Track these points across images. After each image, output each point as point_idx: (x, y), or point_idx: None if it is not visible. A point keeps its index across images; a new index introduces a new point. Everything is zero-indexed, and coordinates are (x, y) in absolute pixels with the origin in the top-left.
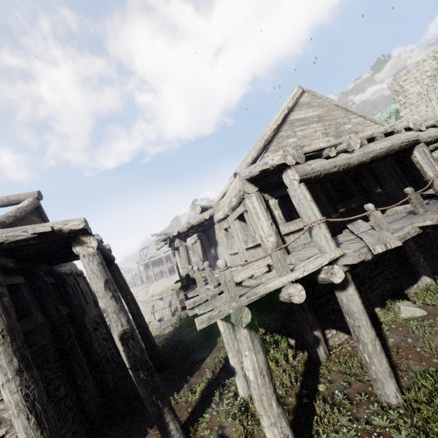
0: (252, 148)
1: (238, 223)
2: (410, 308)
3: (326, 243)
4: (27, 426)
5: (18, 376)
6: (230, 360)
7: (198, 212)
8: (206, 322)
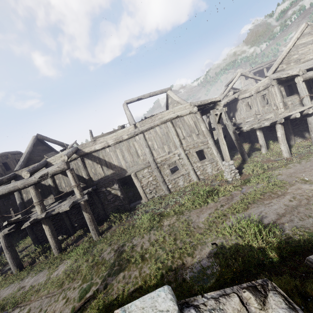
0: (275, 63)
1: (260, 98)
2: None
3: (308, 102)
4: (215, 149)
5: (211, 138)
6: (260, 143)
7: (231, 94)
8: (272, 121)
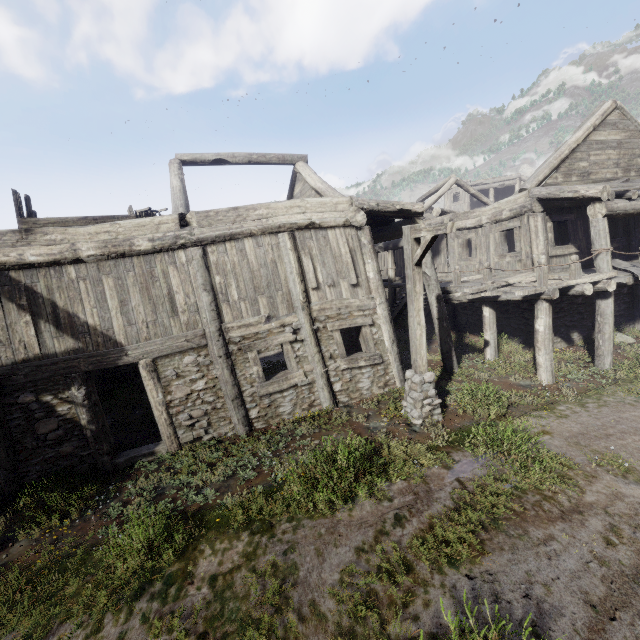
0: (545, 165)
1: (499, 237)
2: (624, 336)
3: (607, 266)
4: (389, 331)
5: (386, 302)
6: (487, 336)
7: (436, 215)
8: (533, 292)
